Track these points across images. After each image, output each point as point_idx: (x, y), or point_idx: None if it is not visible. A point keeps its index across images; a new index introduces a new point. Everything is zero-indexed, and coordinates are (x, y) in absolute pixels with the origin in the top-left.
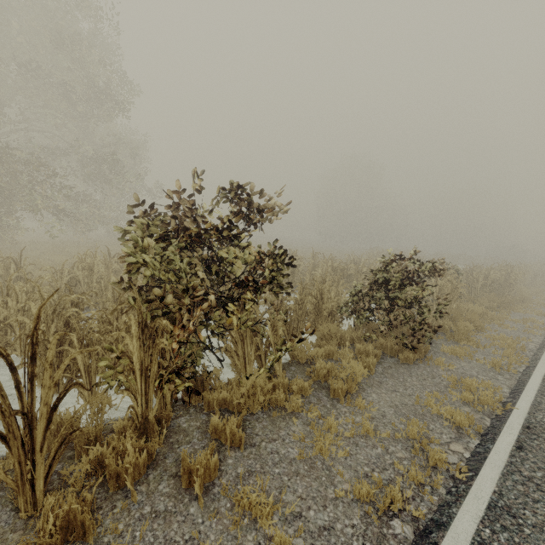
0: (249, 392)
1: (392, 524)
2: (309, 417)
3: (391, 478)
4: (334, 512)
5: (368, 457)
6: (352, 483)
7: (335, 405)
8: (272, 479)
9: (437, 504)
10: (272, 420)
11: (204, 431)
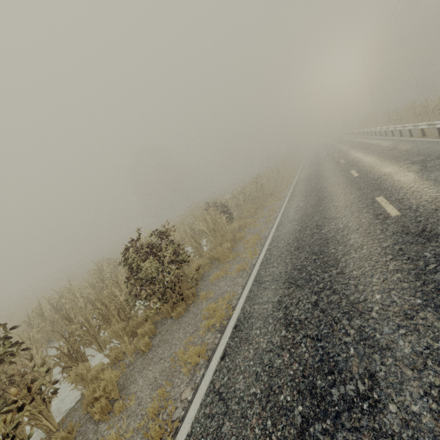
0: None
1: None
2: None
3: None
4: None
5: None
6: None
7: (98, 429)
8: None
9: None
10: None
11: None
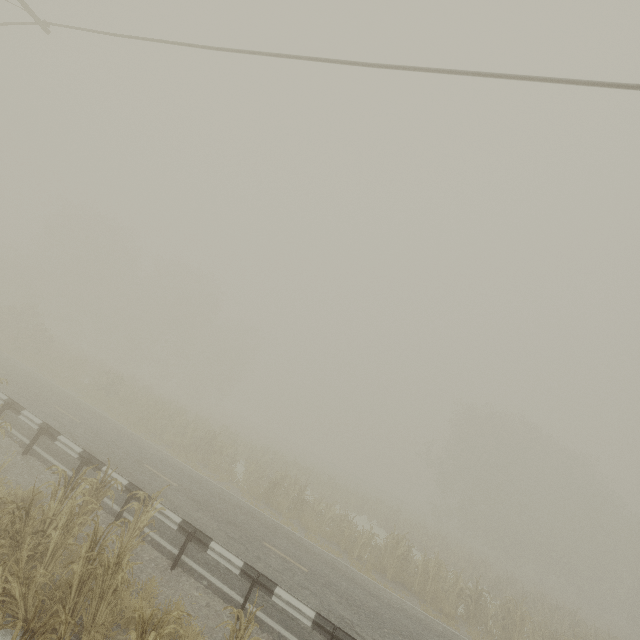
0: None
1: None
2: None
3: None
4: None
5: None
6: None
7: None
8: None
9: None
10: None
11: None
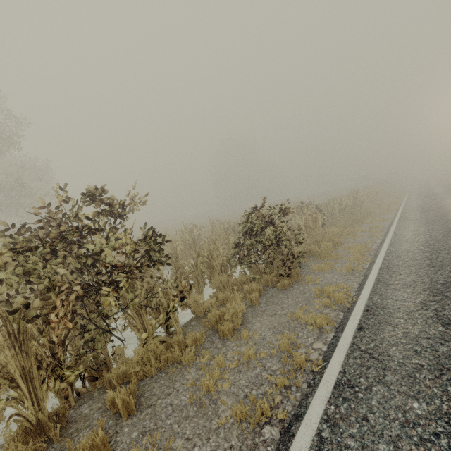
0: (144, 359)
1: (263, 431)
2: (202, 362)
3: (266, 390)
4: (216, 440)
5: (248, 379)
6: (234, 407)
7: (225, 343)
8: (163, 432)
9: (299, 399)
10: (170, 376)
11: (105, 409)
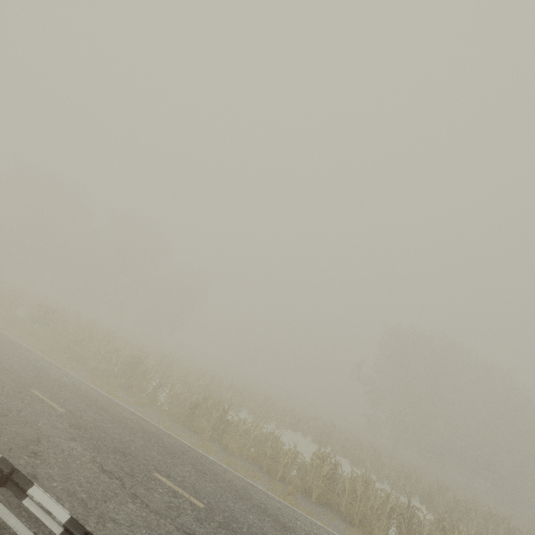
0: None
1: None
2: None
3: None
4: None
5: None
6: None
7: None
8: None
9: None
10: None
11: None
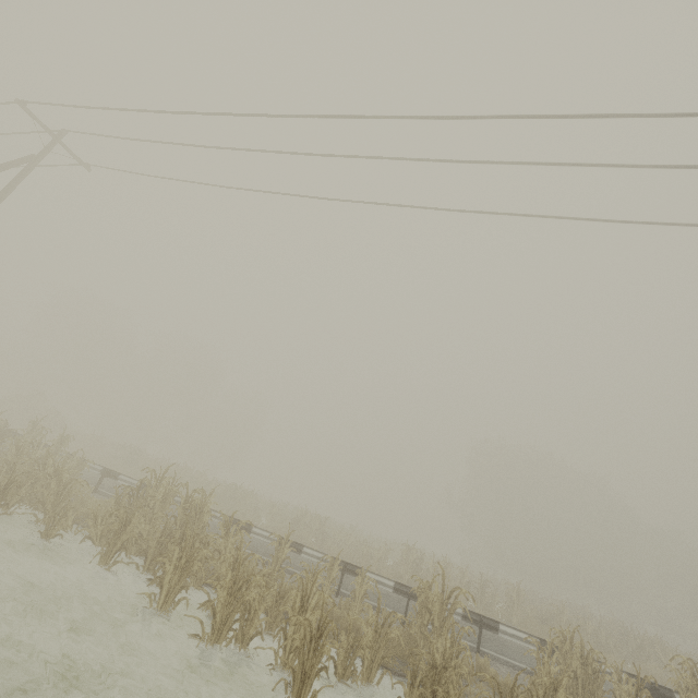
0: None
1: None
2: None
3: None
4: None
5: None
6: None
7: None
8: None
9: None
10: None
11: None
